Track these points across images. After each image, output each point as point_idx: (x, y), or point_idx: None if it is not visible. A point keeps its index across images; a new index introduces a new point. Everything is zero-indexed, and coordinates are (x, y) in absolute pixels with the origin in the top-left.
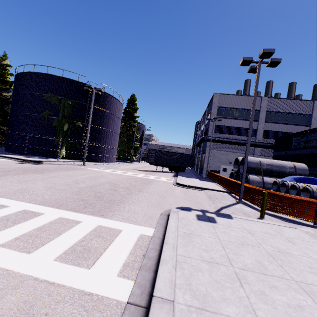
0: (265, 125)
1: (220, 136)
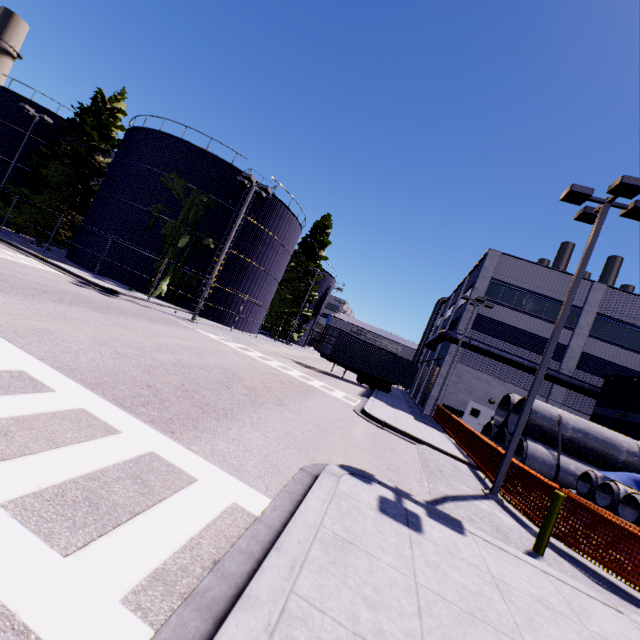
0: (587, 341)
1: (481, 340)
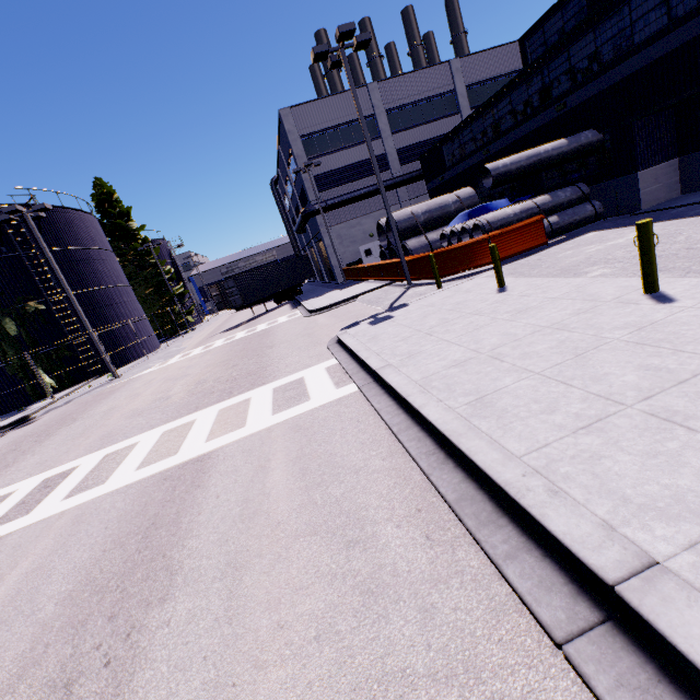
0: (394, 139)
1: (332, 196)
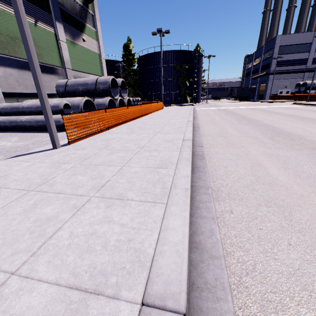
0: (314, 54)
1: (279, 69)
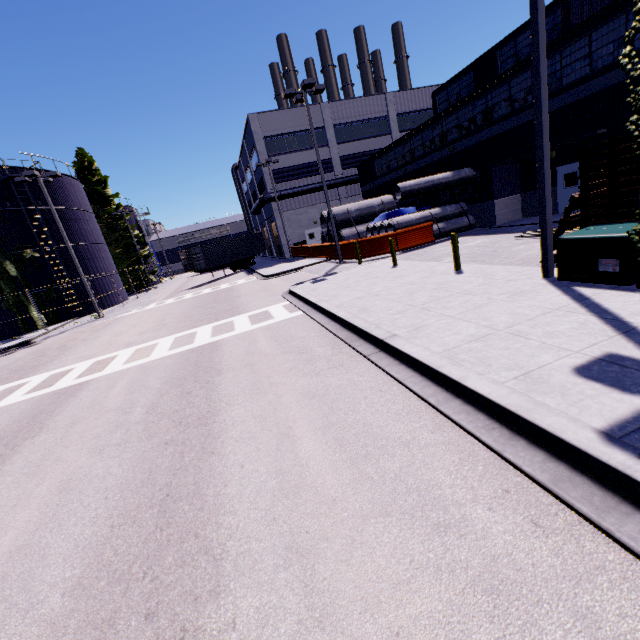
0: (339, 148)
1: (286, 188)
